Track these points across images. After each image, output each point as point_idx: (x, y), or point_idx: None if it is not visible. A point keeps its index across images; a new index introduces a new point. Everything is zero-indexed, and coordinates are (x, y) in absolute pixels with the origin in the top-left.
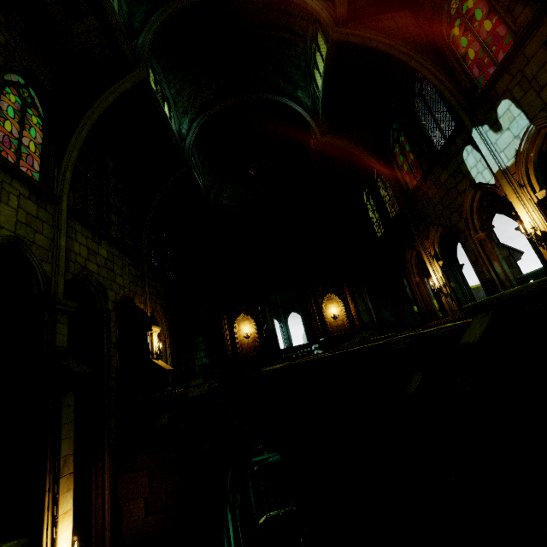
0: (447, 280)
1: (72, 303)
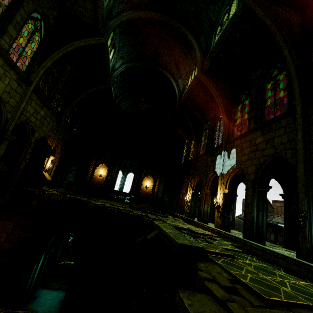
0: (191, 200)
1: (13, 136)
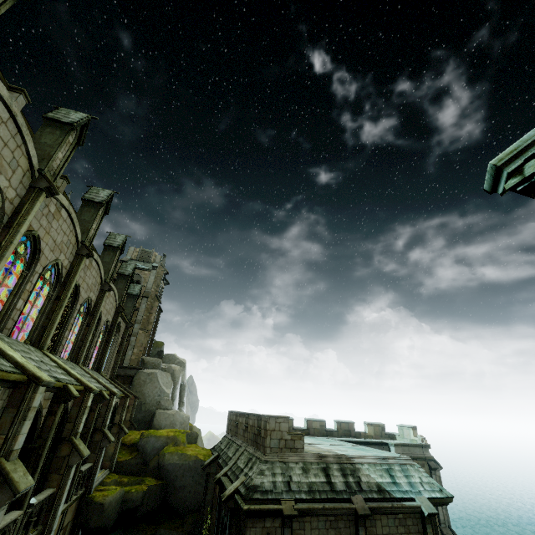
0: None
1: None
